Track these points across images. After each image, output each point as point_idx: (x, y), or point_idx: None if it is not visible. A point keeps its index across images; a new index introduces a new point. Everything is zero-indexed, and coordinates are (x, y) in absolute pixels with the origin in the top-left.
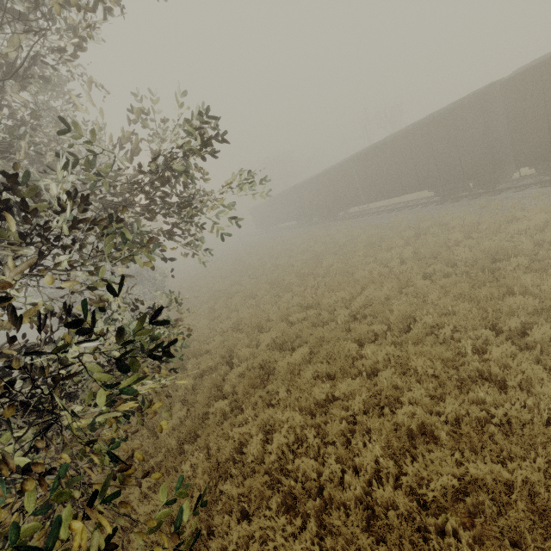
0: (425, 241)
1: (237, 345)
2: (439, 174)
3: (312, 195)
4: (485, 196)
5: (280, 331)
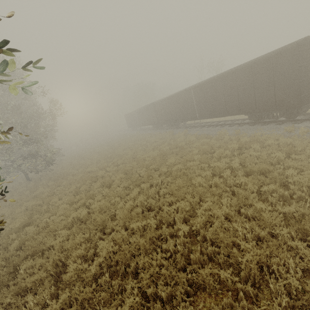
0: (249, 155)
1: (71, 256)
2: (256, 103)
3: (164, 109)
4: (289, 123)
5: (118, 241)
